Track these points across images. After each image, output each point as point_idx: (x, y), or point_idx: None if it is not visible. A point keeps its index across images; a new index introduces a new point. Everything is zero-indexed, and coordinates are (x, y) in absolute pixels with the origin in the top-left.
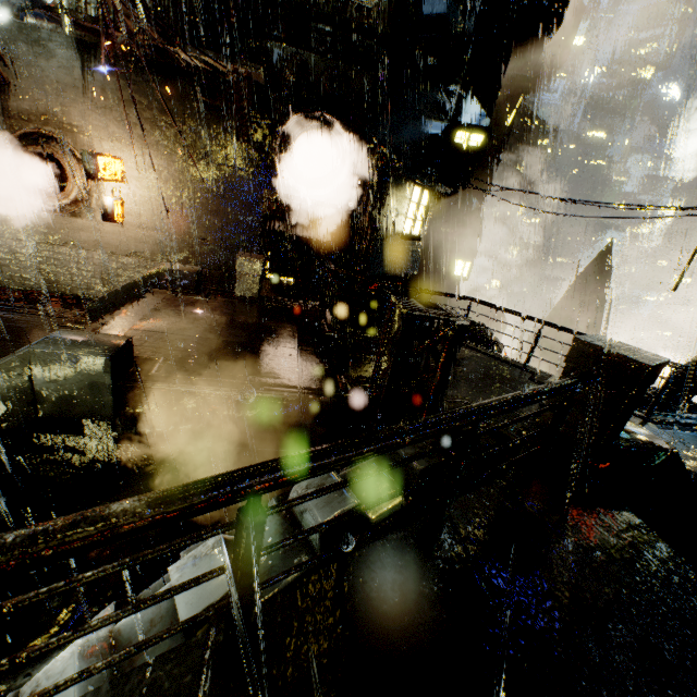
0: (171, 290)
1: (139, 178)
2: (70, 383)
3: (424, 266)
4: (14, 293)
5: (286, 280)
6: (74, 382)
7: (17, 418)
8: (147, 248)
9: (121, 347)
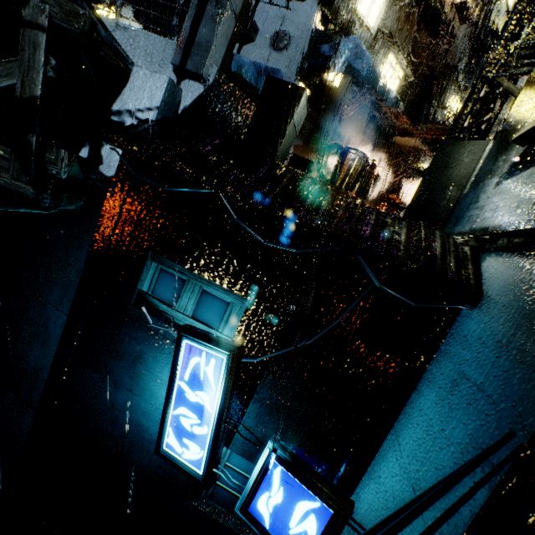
0: None
1: None
2: None
3: None
4: None
5: None
6: None
7: None
8: None
9: None
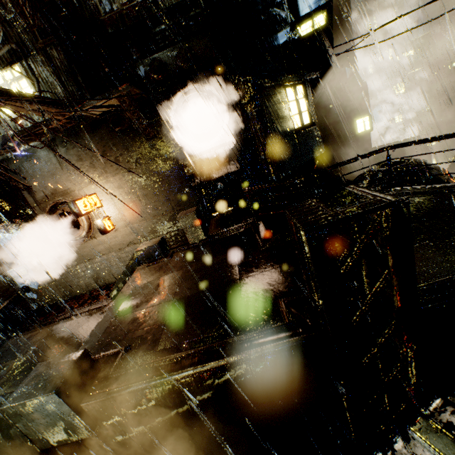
0: (148, 263)
1: (111, 198)
2: (43, 421)
3: (330, 140)
4: (85, 296)
5: (227, 210)
6: (45, 419)
7: (30, 454)
8: (135, 236)
9: (70, 371)
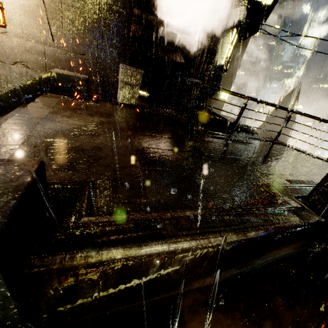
0: (63, 94)
1: None
2: None
3: None
4: None
5: (144, 94)
6: None
7: None
8: (32, 59)
9: (21, 198)
